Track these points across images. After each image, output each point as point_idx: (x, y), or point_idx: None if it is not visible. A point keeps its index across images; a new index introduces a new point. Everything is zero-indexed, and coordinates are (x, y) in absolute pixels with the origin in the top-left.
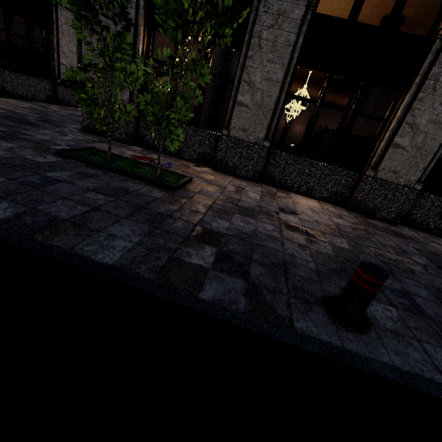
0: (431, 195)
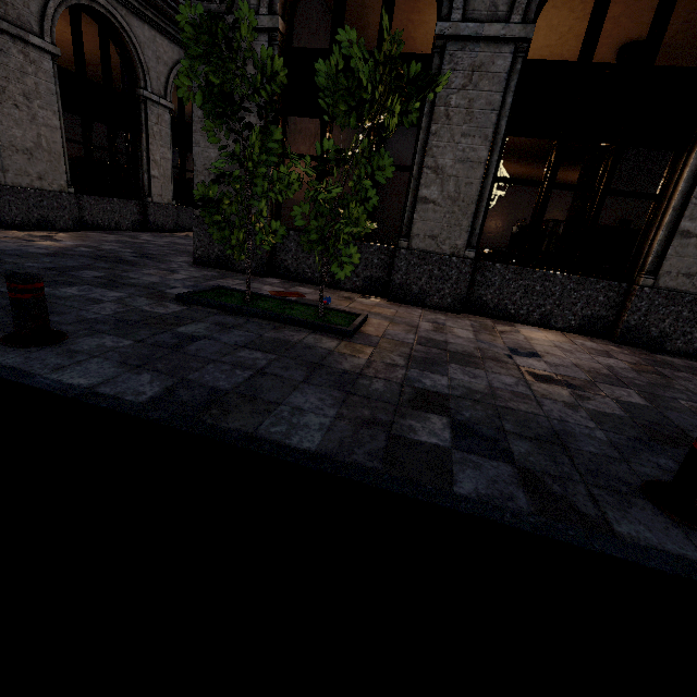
0: None
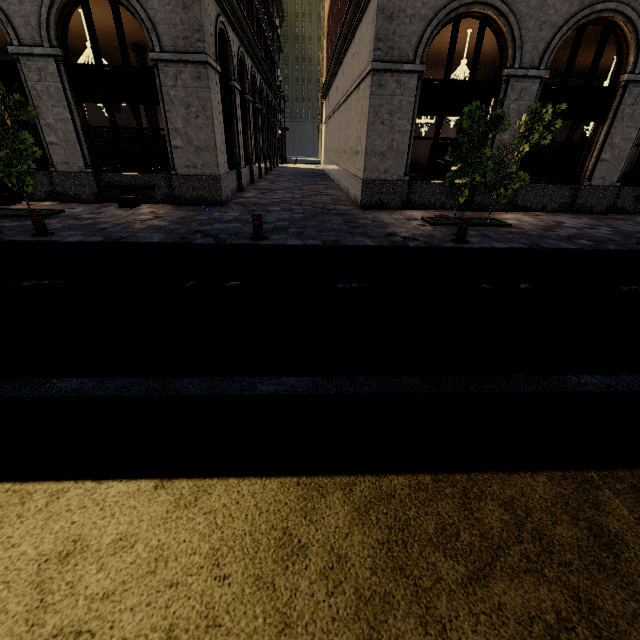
0: (625, 187)
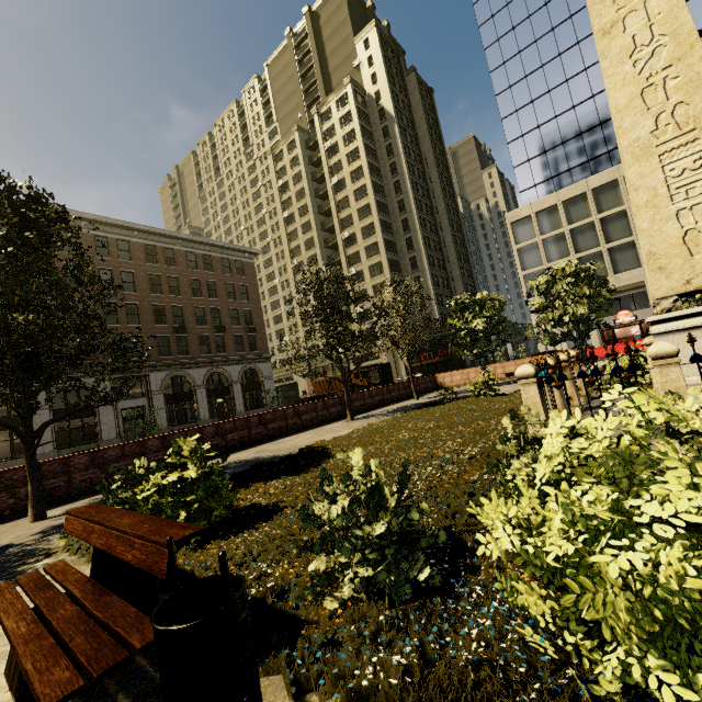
0: (64, 449)
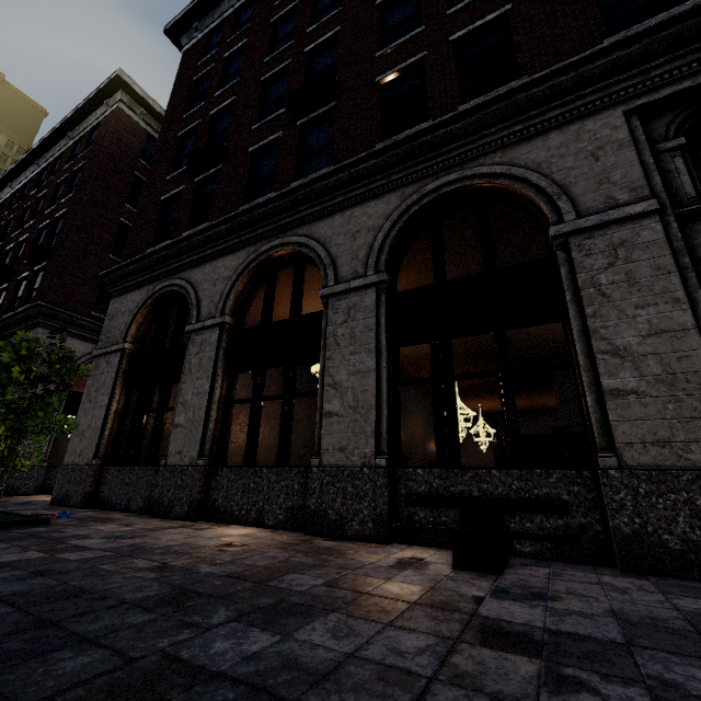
0: (418, 470)
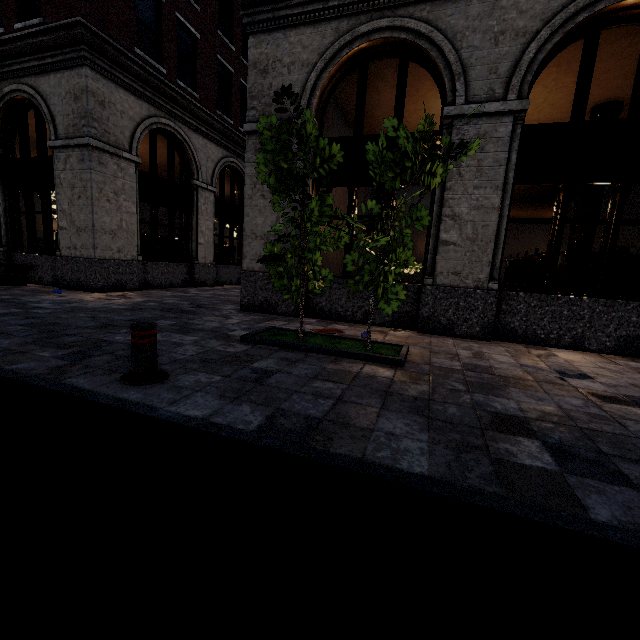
0: None
